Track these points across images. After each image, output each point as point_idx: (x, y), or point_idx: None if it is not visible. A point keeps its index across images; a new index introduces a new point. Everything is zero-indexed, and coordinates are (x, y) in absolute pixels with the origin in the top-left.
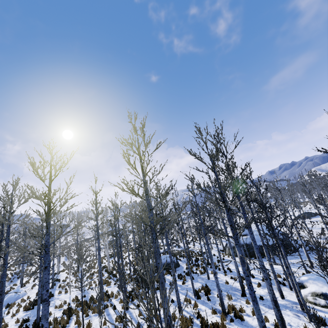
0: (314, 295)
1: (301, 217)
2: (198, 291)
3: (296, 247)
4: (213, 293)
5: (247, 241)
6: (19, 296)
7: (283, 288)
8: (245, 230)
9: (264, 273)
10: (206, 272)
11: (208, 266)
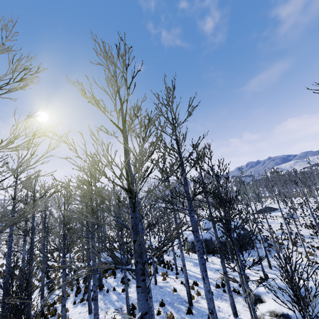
0: (273, 316)
1: (261, 211)
2: (135, 305)
3: (256, 247)
4: (154, 308)
5: (207, 236)
6: None
7: (238, 299)
8: (207, 224)
9: (209, 303)
10: (154, 276)
11: (162, 264)
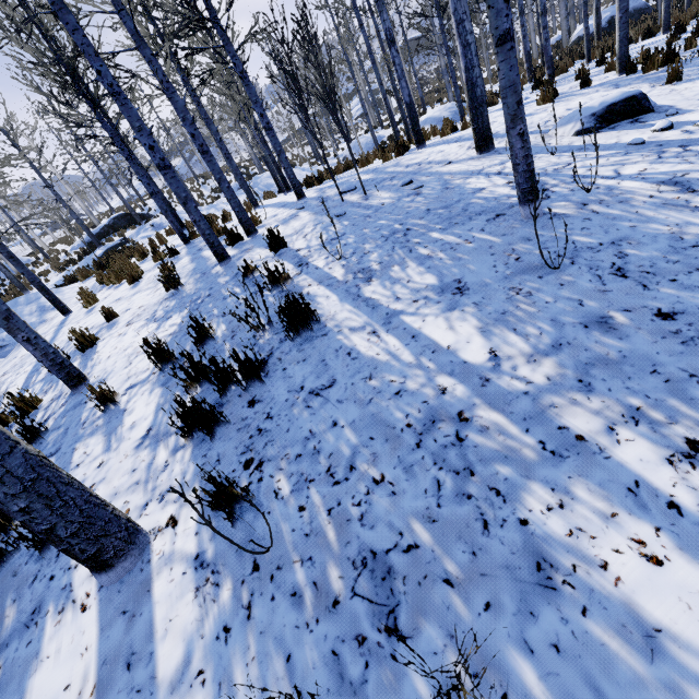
0: None
1: None
2: None
3: None
4: None
5: None
6: (381, 136)
7: None
8: None
9: None
10: None
11: None
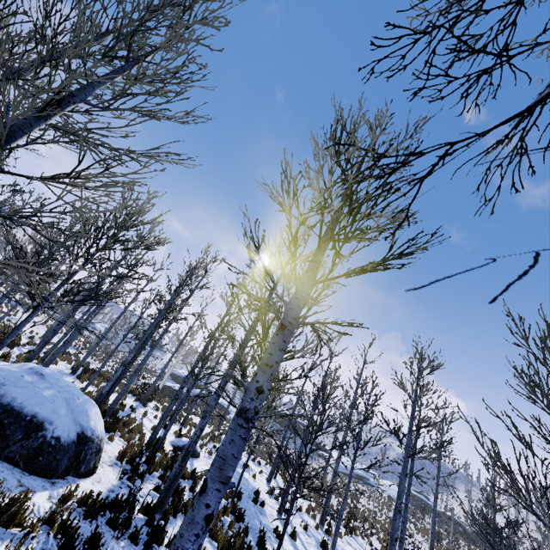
0: None
1: None
2: None
3: None
4: None
5: None
6: None
7: None
8: None
9: None
10: None
11: None
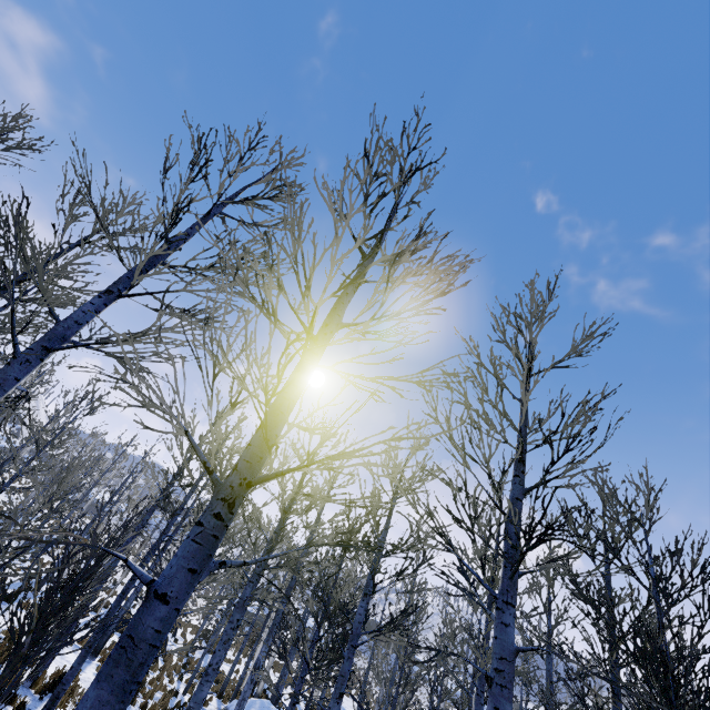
0: None
1: None
2: None
3: None
4: None
5: None
6: None
7: None
8: None
9: None
10: None
11: None
